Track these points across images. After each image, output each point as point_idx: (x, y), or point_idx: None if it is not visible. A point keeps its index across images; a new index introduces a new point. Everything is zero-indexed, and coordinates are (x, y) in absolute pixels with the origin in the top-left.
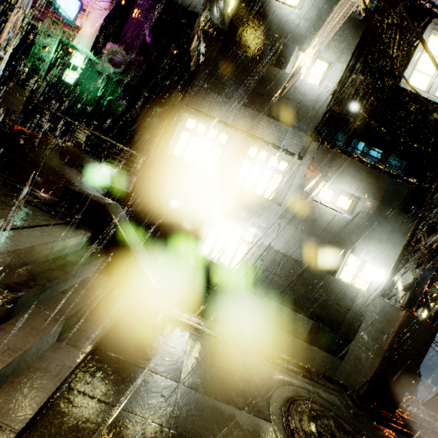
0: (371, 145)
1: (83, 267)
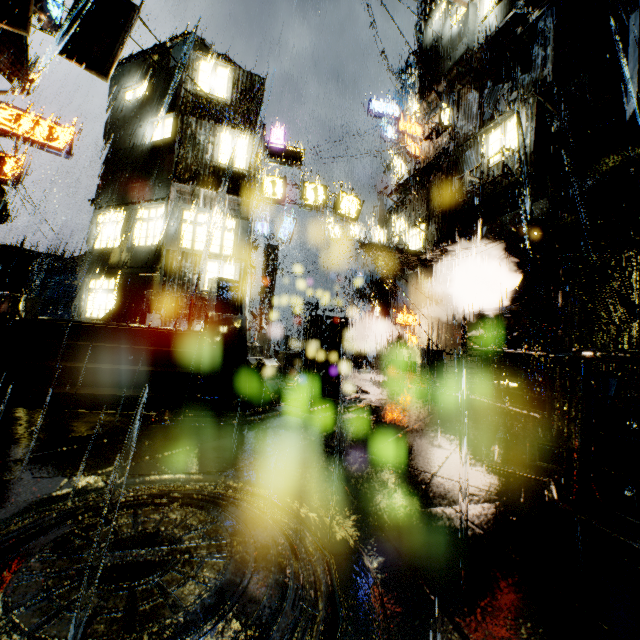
0: None
1: None
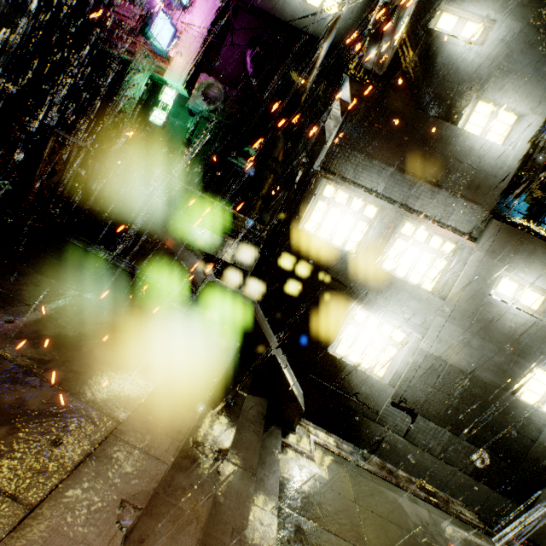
0: None
1: (246, 394)
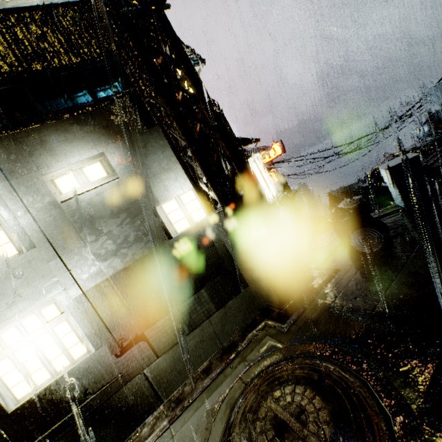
0: (68, 94)
1: None
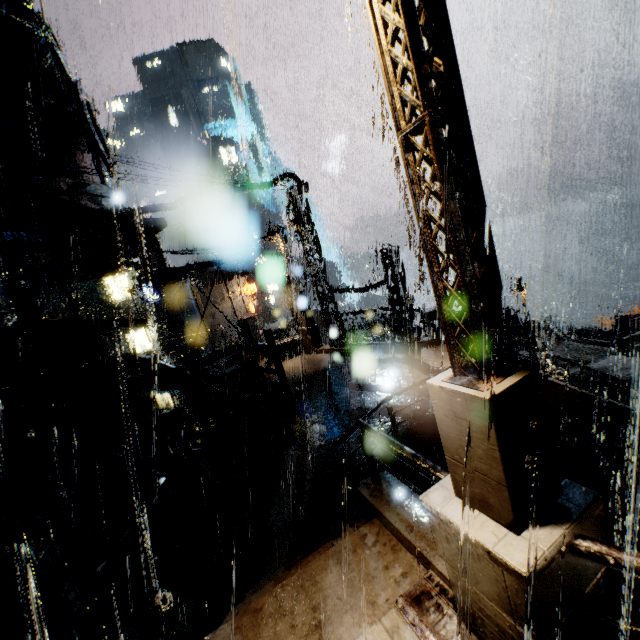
0: None
1: None
